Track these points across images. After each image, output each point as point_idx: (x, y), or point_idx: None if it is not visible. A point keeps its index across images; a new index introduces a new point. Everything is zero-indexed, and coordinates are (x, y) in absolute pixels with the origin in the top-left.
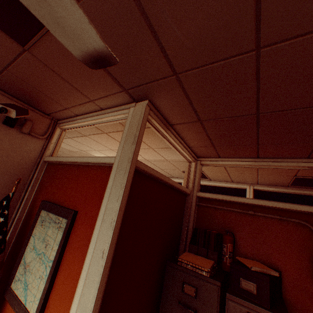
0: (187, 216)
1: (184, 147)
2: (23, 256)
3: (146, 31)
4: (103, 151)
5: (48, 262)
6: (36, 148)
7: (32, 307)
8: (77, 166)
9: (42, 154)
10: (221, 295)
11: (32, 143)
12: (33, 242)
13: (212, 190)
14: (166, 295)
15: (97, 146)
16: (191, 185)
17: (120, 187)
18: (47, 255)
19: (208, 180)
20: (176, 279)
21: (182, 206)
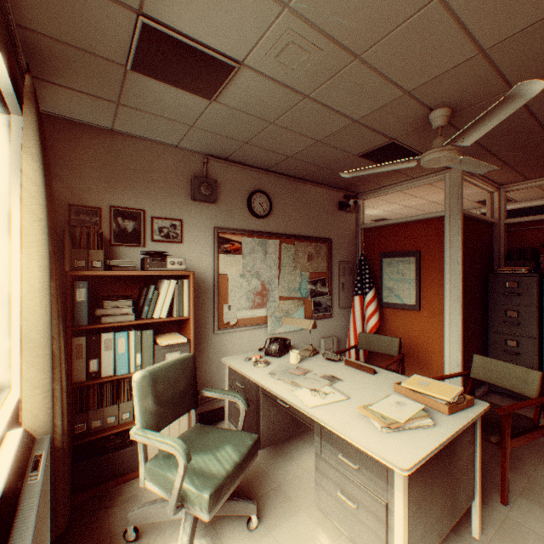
0: (495, 244)
1: (485, 184)
2: (382, 286)
3: (475, 146)
4: (378, 207)
5: (409, 281)
6: (353, 221)
7: (409, 302)
8: (401, 225)
9: (357, 224)
10: (538, 283)
11: (351, 218)
12: (387, 277)
13: (518, 214)
14: (490, 293)
15: (375, 204)
16: (496, 215)
17: (456, 228)
18: (406, 279)
19: (512, 203)
20: (498, 282)
21: (490, 236)
